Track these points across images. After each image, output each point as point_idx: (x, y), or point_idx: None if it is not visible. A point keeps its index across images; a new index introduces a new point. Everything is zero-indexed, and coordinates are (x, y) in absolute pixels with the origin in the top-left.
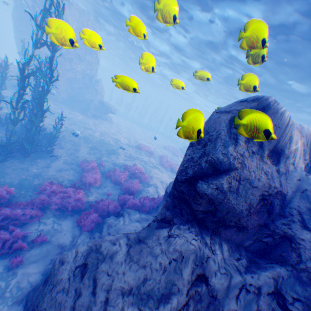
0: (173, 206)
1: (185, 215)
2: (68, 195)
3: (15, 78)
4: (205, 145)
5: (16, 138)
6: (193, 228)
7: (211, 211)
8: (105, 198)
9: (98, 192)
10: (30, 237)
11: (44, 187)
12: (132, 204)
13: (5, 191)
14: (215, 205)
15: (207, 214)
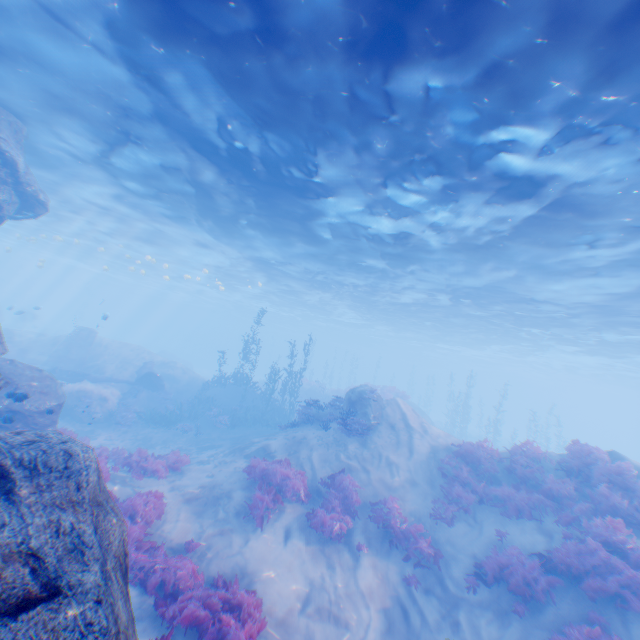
0: None
1: None
2: None
3: None
4: None
5: None
6: None
7: None
8: None
9: None
10: None
11: None
12: None
13: None
14: None
15: None
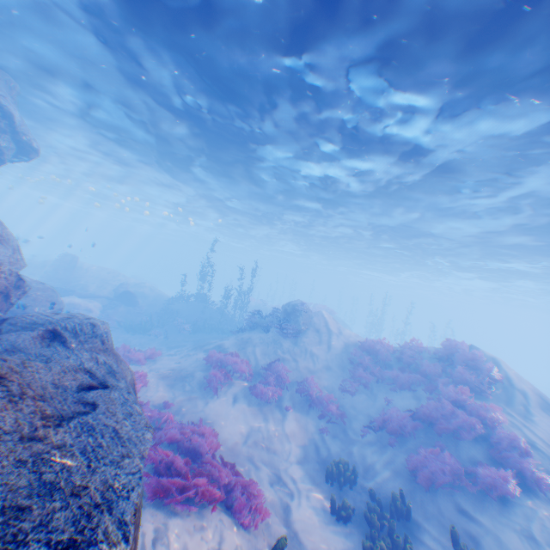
0: None
1: None
2: None
3: None
4: None
5: None
6: None
7: None
8: None
9: None
10: None
11: None
12: None
13: None
14: None
15: None
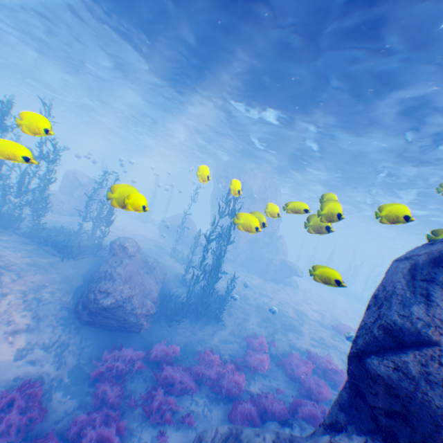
0: (350, 405)
1: (365, 422)
2: (226, 373)
3: (203, 243)
4: (379, 304)
5: (192, 298)
6: (373, 442)
7: (401, 415)
8: (270, 393)
9: (263, 383)
10: (180, 414)
11: (204, 355)
12: (310, 416)
13: (172, 349)
14: (404, 403)
15: (396, 421)
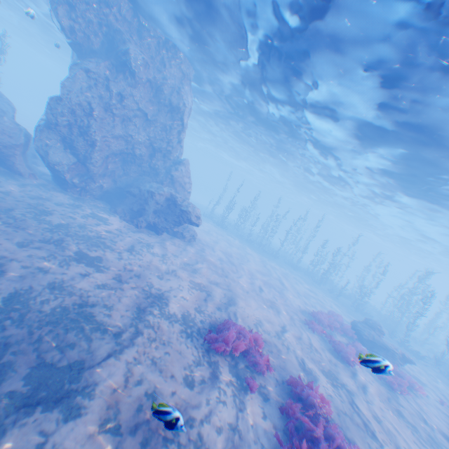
0: None
1: None
2: None
3: (4, 143)
4: None
5: None
6: None
7: None
8: None
9: None
10: None
11: None
12: None
13: None
14: None
15: None
